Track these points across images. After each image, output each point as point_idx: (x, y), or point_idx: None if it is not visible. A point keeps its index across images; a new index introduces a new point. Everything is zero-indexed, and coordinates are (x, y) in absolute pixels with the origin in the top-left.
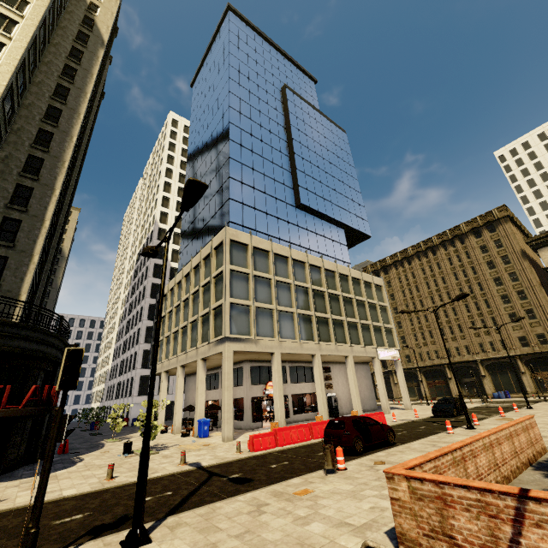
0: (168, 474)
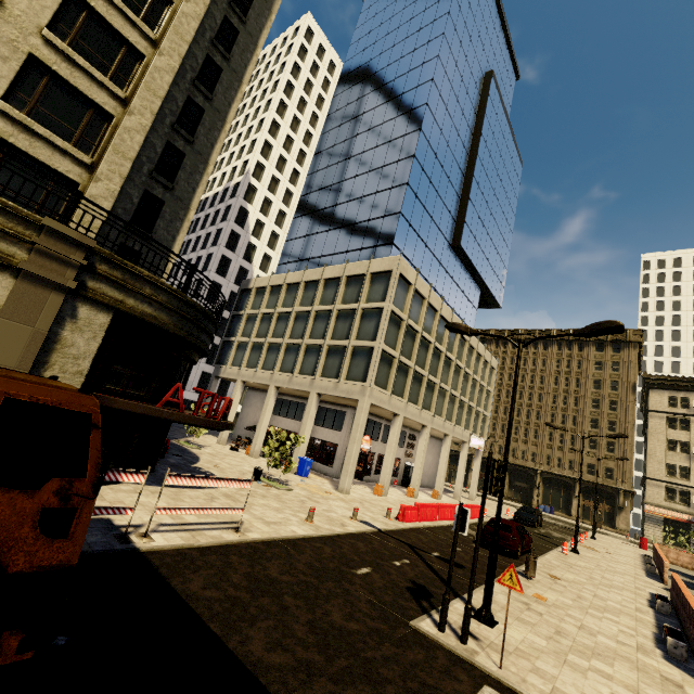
0: (362, 532)
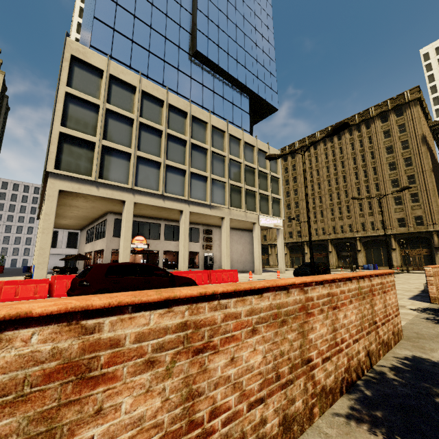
0: None
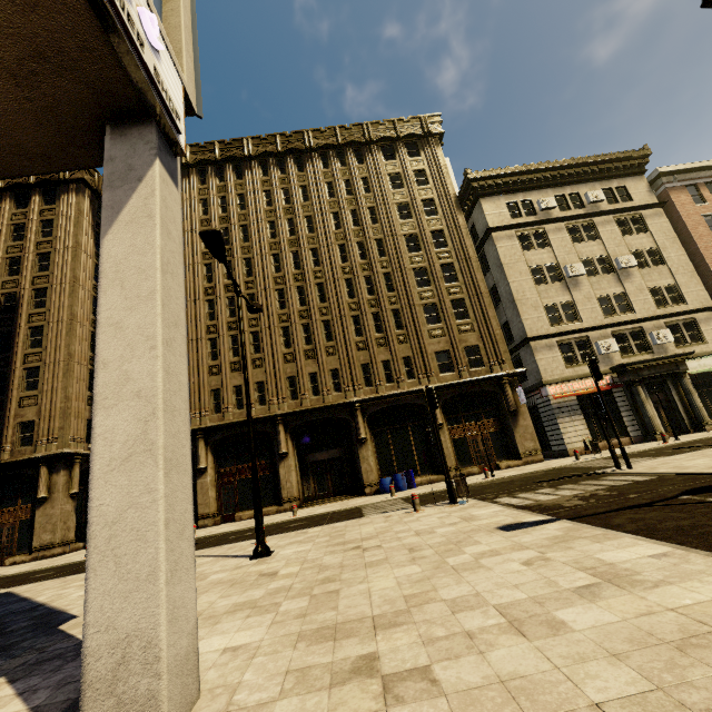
0: None
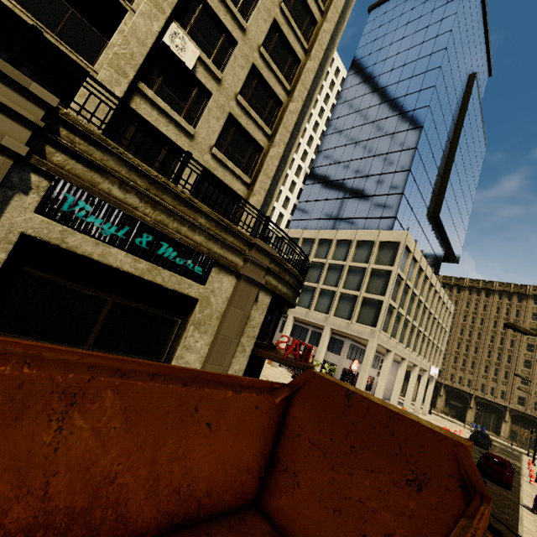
0: None
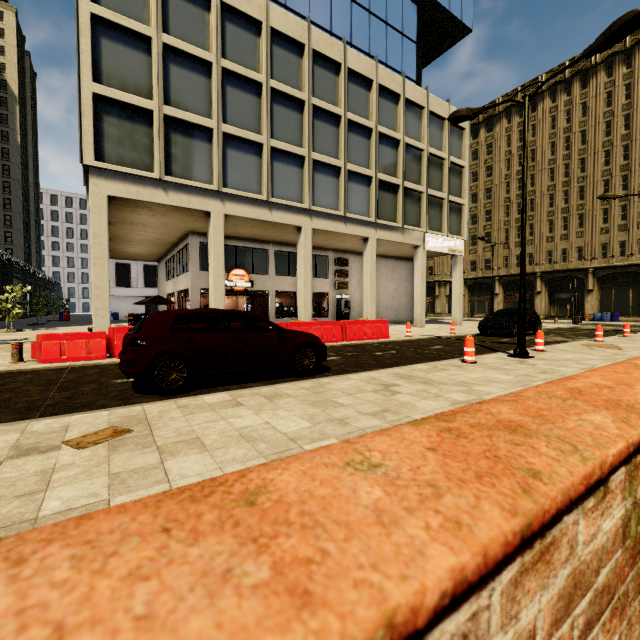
0: None
